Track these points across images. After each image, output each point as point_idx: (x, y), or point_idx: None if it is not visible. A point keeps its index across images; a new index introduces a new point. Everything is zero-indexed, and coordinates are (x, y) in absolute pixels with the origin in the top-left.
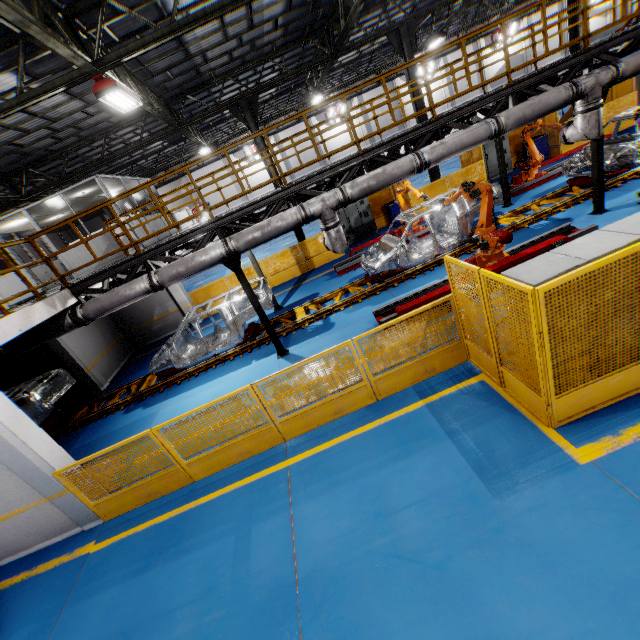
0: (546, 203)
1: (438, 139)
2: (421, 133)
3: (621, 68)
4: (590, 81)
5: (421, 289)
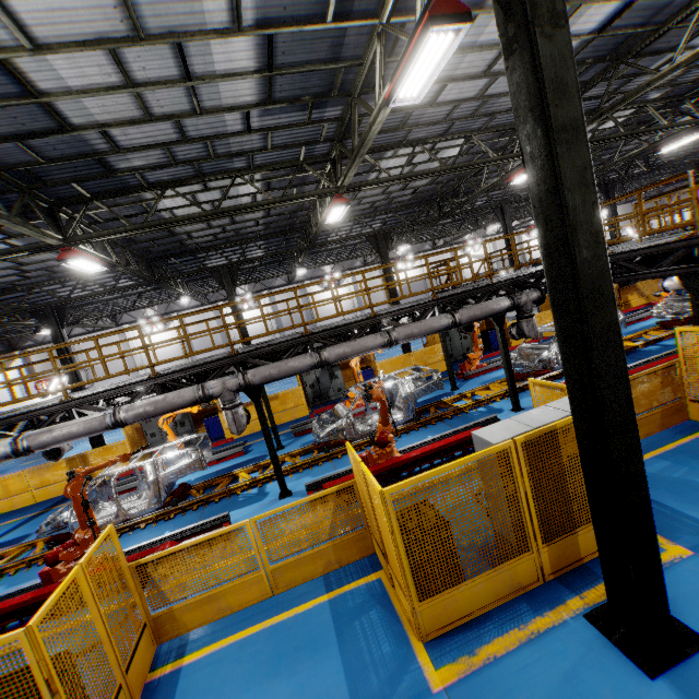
0: (288, 460)
1: (70, 419)
2: (47, 413)
3: (250, 378)
4: (218, 386)
5: (28, 585)
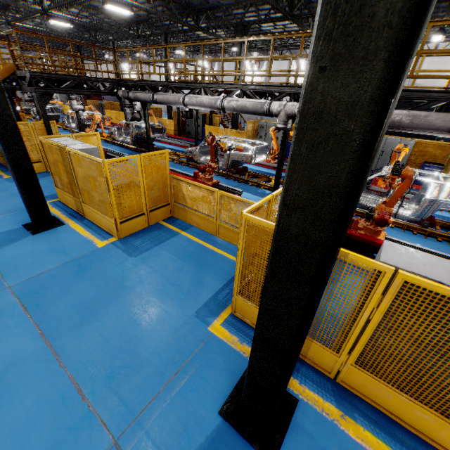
0: None
1: None
2: None
3: None
4: None
5: None
